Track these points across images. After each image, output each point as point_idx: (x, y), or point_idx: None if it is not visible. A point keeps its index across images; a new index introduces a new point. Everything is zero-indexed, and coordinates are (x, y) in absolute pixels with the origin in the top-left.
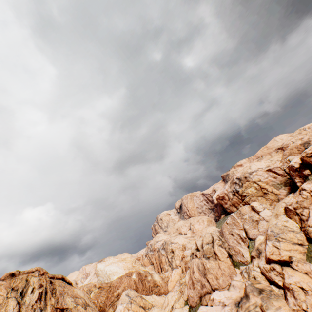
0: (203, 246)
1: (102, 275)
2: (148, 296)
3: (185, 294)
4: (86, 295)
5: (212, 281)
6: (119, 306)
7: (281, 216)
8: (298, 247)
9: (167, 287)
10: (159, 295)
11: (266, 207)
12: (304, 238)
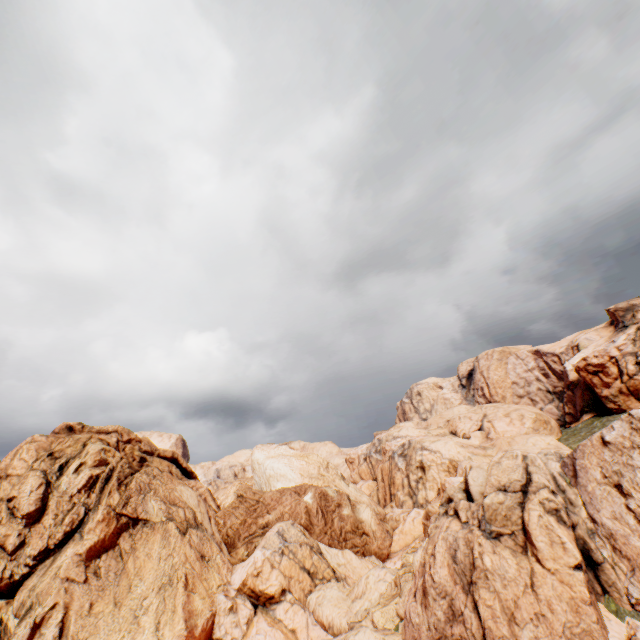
0: (484, 492)
1: (258, 473)
2: (335, 549)
3: (401, 600)
4: (202, 504)
5: (492, 620)
6: (256, 552)
7: None
8: None
9: (390, 543)
10: (362, 554)
11: None
12: None
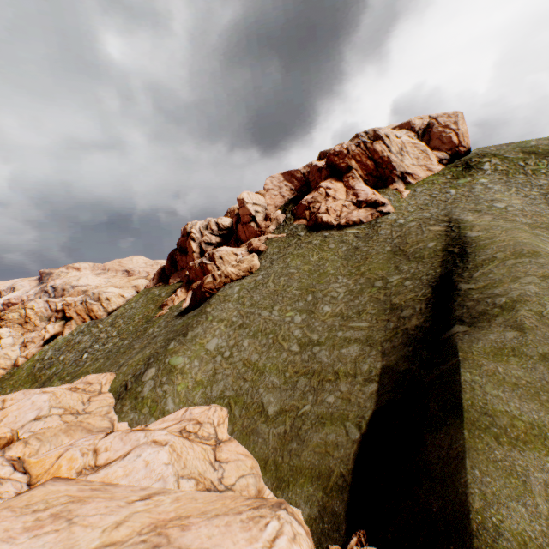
0: None
1: None
2: None
3: None
4: None
5: None
6: None
7: (17, 346)
8: (1, 371)
9: None
10: None
11: (14, 336)
12: (13, 364)
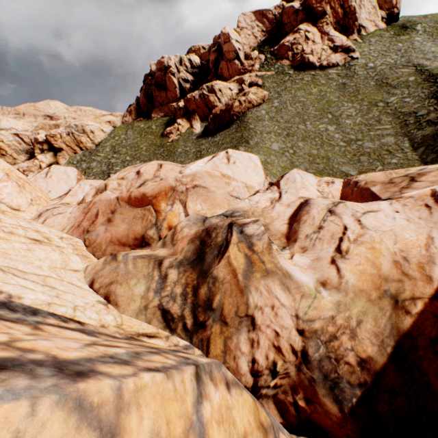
0: None
1: None
2: None
3: None
4: None
5: None
6: None
7: None
8: None
9: None
10: None
11: None
12: None
